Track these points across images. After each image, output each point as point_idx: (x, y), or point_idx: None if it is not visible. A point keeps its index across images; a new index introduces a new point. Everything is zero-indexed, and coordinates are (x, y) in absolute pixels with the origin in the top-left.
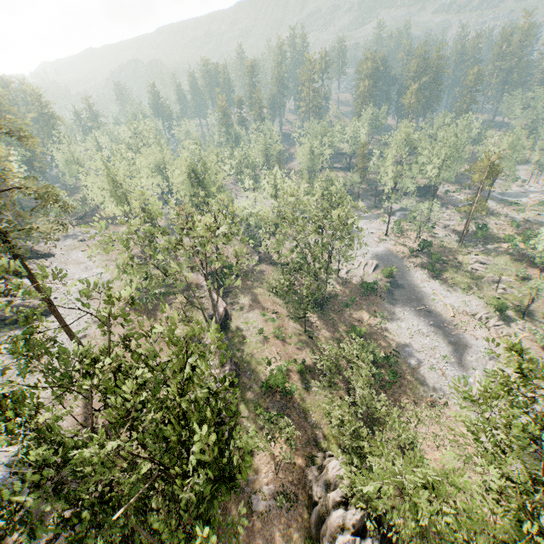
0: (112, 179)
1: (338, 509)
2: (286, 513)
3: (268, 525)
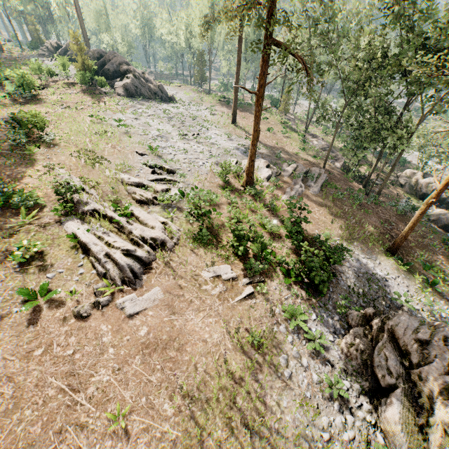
0: (212, 5)
1: (424, 178)
2: (391, 186)
3: (386, 188)
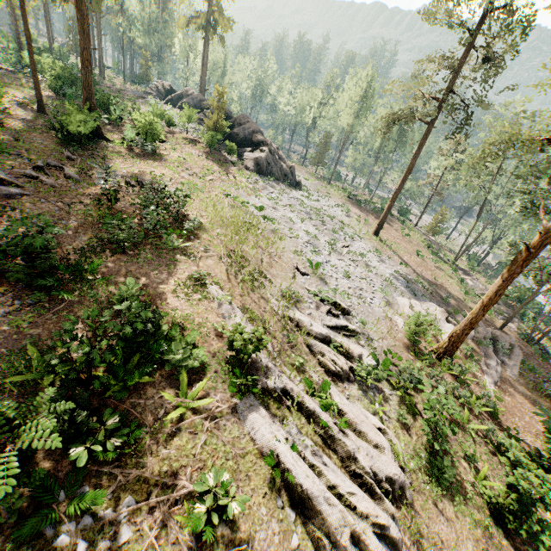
0: (365, 93)
1: None
2: None
3: None
